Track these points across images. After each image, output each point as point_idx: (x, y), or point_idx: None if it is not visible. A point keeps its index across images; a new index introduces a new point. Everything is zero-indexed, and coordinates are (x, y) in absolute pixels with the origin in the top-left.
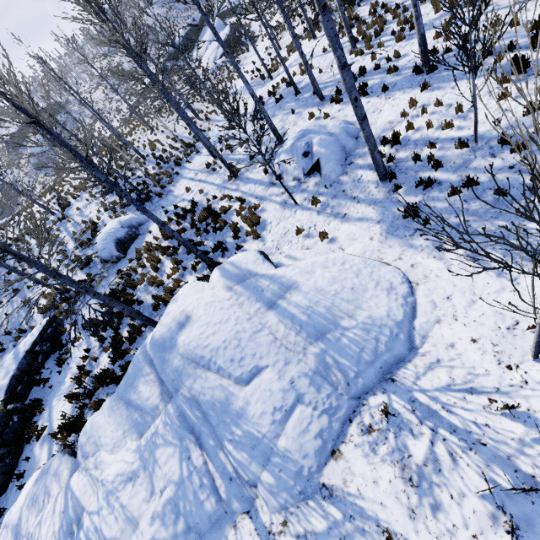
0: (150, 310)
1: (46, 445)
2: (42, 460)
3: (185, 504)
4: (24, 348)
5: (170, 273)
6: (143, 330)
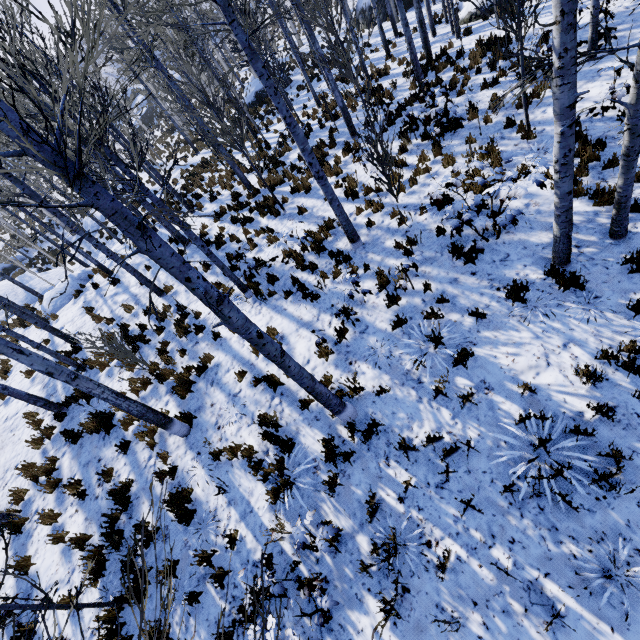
0: None
1: None
2: None
3: None
4: None
5: None
6: None
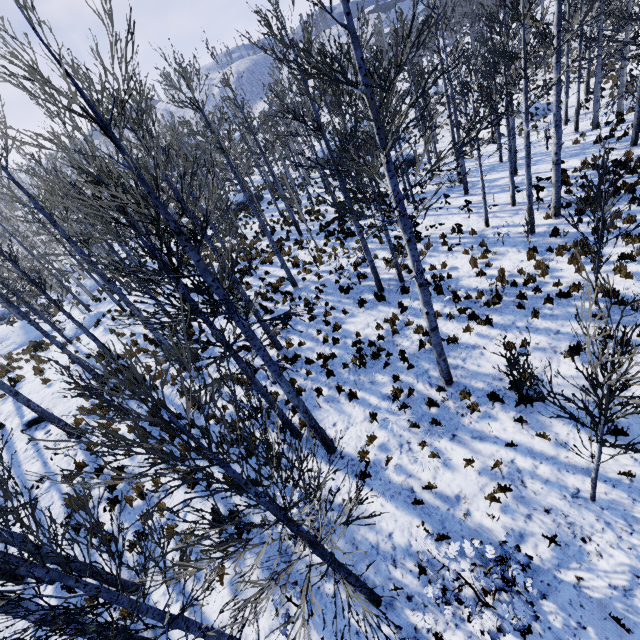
0: None
1: None
2: None
3: None
4: None
5: None
6: None
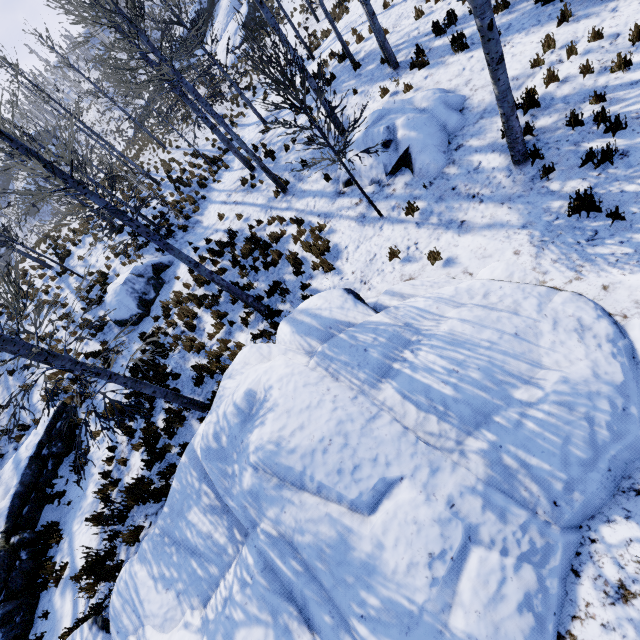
0: (191, 386)
1: (69, 593)
2: (65, 616)
3: None
4: (26, 454)
5: (213, 332)
6: (186, 415)
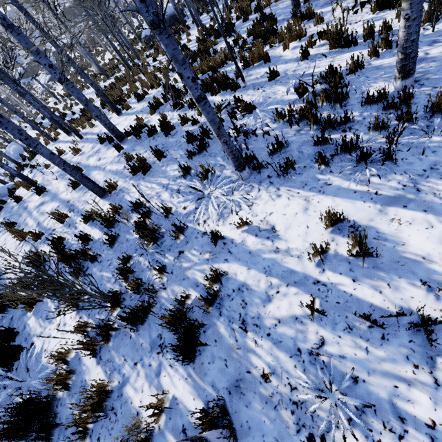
0: None
1: None
2: None
3: None
4: None
5: None
6: None
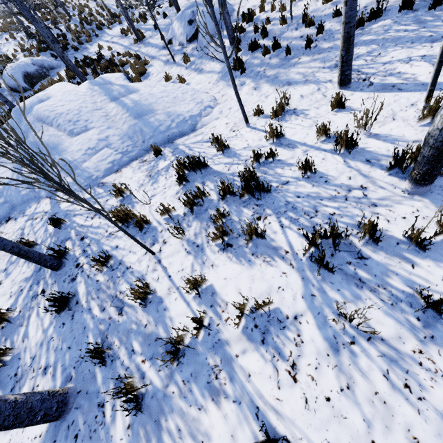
0: None
1: None
2: None
3: (8, 191)
4: None
5: None
6: None
